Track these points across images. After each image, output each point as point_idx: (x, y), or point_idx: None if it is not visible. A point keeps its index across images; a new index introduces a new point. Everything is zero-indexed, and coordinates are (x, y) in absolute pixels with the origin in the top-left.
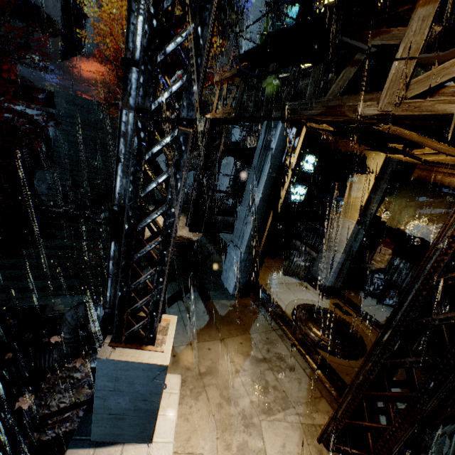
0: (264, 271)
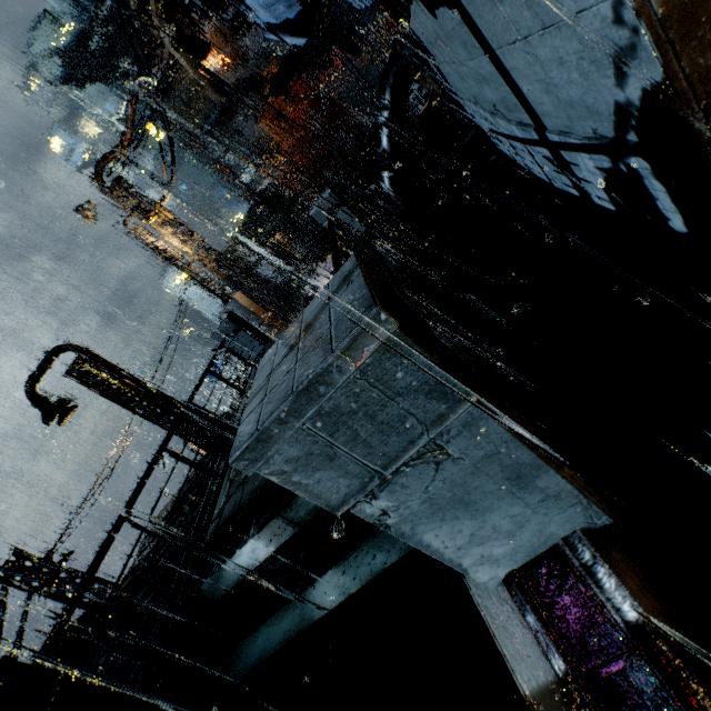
0: None
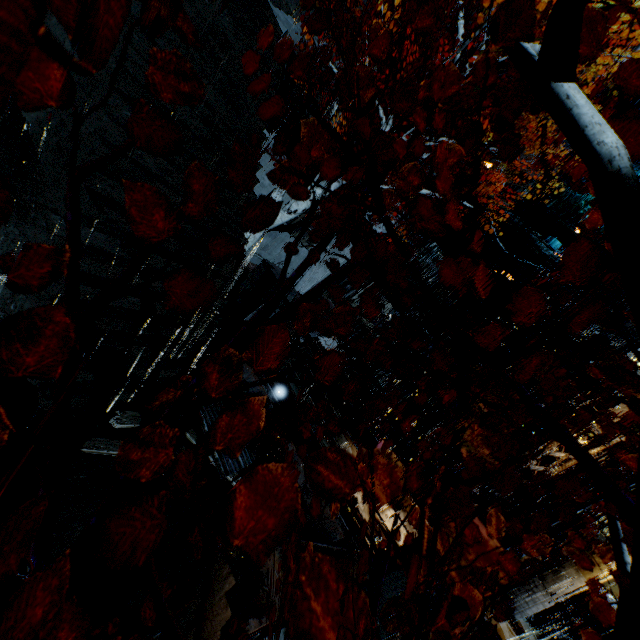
0: (496, 625)
